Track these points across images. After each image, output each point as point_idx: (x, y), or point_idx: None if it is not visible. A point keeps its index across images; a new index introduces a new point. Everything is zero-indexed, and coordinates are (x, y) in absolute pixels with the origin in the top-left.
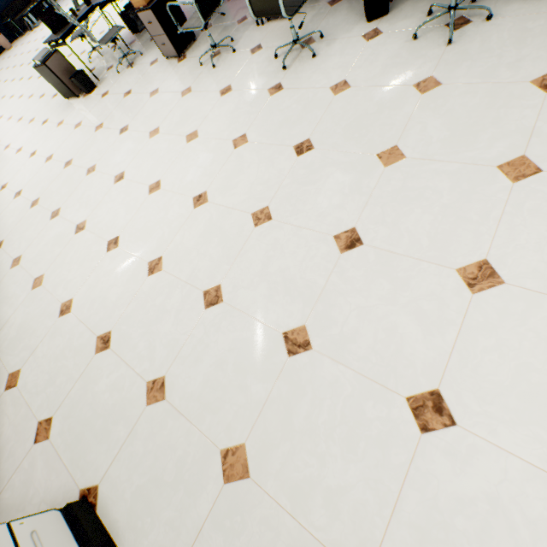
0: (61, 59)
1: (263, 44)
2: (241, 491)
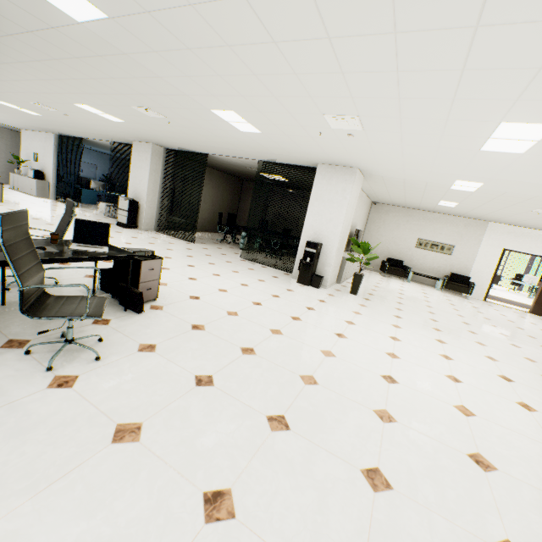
0: None
1: None
2: None
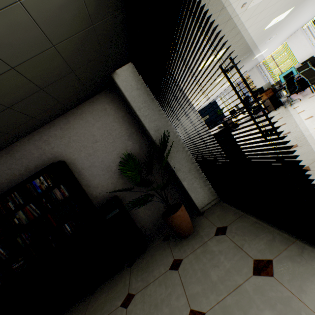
0: (230, 120)
1: (314, 95)
2: (294, 149)
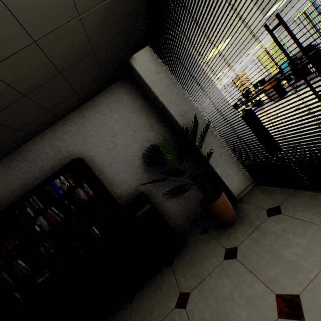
0: None
1: None
2: None
